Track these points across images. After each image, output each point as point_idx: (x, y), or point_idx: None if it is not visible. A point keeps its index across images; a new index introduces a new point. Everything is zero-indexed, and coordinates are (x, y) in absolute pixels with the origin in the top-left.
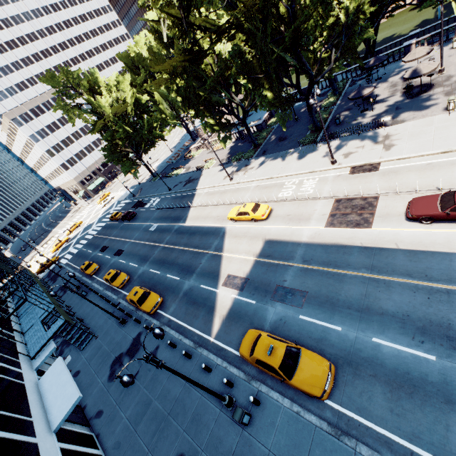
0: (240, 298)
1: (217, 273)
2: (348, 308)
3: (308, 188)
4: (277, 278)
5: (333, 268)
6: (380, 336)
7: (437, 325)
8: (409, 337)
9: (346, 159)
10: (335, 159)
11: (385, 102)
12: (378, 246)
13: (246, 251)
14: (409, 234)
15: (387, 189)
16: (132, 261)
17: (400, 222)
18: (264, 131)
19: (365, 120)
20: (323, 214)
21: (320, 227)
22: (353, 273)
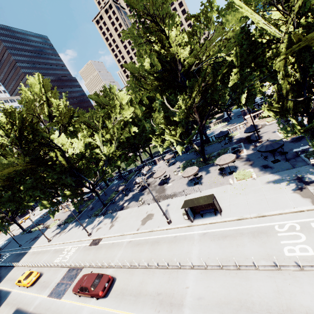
0: None
1: None
2: None
3: (69, 255)
4: None
5: None
6: None
7: None
8: None
9: (95, 232)
10: (89, 233)
11: (133, 192)
12: None
13: None
14: (68, 306)
15: (89, 262)
16: None
17: (73, 294)
18: (90, 201)
19: (121, 203)
20: (56, 282)
21: (45, 296)
22: None
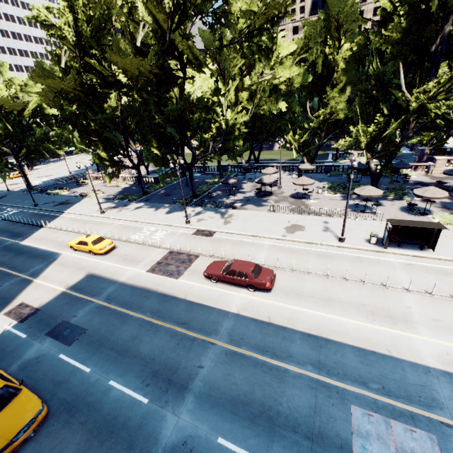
0: (13, 330)
1: (10, 300)
2: (111, 349)
3: (158, 237)
4: (69, 313)
5: (126, 309)
6: (118, 379)
7: (169, 368)
8: (141, 380)
9: (198, 222)
10: (188, 220)
11: (244, 194)
12: (173, 294)
13: (61, 281)
14: (199, 288)
15: (208, 252)
16: None
17: (200, 278)
18: (159, 184)
19: (227, 201)
20: (153, 260)
21: (143, 271)
22: (139, 316)
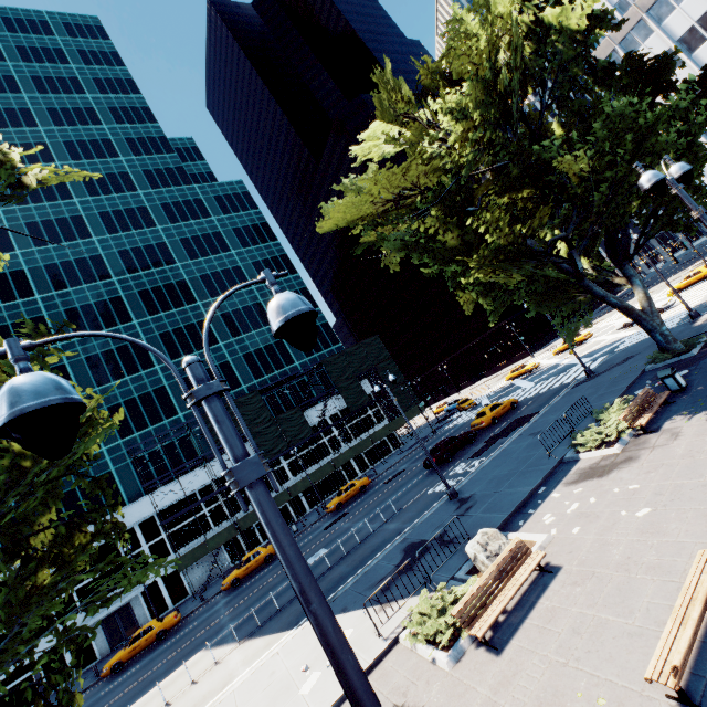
0: None
1: None
2: None
3: None
4: None
5: None
6: None
7: None
8: None
9: None
10: None
11: None
12: None
13: None
14: None
15: None
16: (268, 569)
17: None
18: None
19: None
20: None
21: None
22: None
